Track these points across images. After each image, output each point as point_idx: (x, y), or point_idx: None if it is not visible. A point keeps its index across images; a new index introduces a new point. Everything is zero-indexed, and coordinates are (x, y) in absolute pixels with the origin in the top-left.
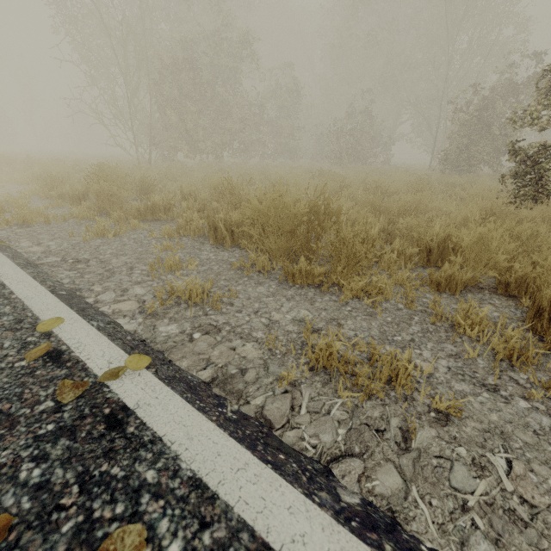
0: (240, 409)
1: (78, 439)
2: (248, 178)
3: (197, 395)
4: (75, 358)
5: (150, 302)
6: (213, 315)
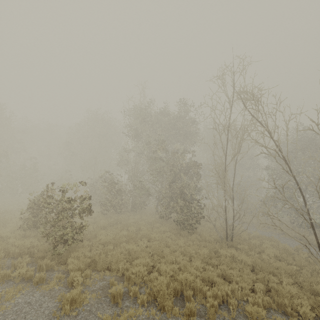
0: None
1: None
2: None
3: None
4: None
5: None
6: None
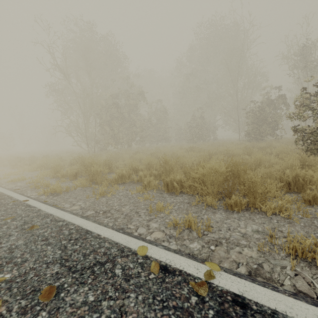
0: (283, 288)
1: (234, 317)
2: (154, 155)
3: (259, 282)
4: (176, 269)
5: (167, 231)
6: (208, 234)
